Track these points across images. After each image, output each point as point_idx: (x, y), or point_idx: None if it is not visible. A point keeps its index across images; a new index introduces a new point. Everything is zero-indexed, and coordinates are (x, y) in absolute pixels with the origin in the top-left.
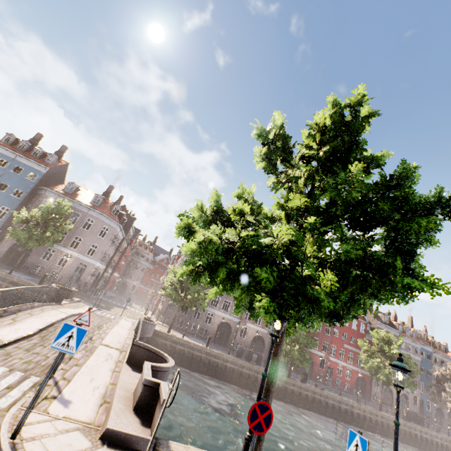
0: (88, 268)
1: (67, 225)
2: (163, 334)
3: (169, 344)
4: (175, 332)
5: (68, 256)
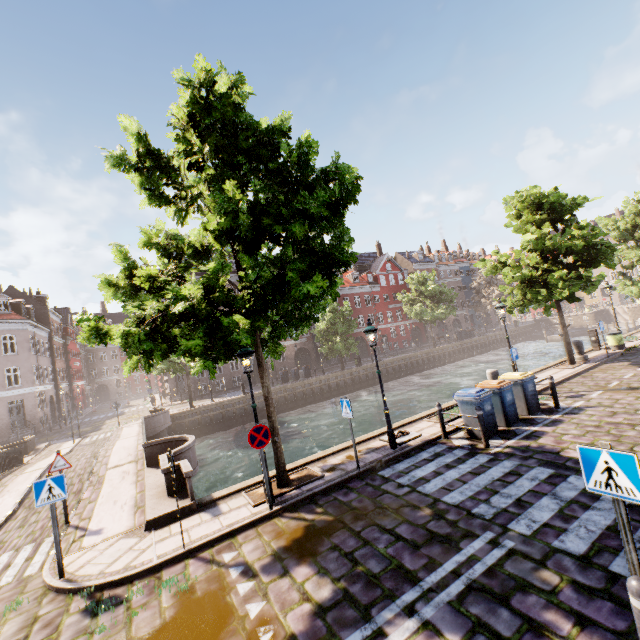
0: (27, 401)
1: None
2: (187, 413)
3: (200, 418)
4: (201, 402)
5: None
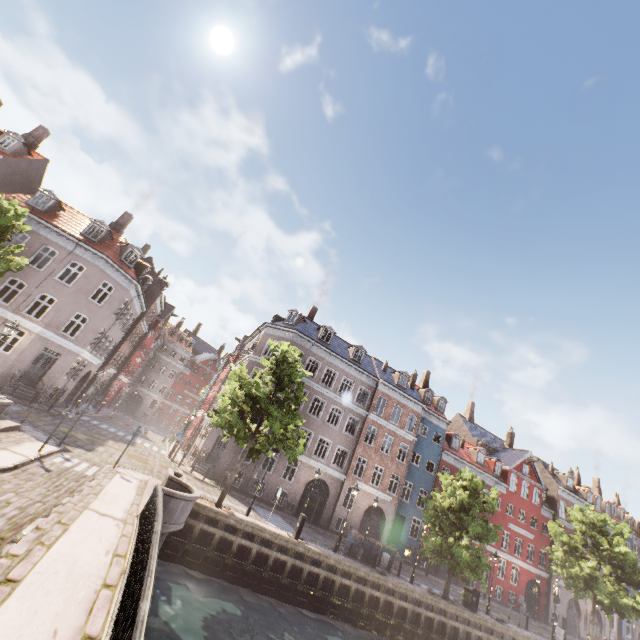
0: (63, 359)
1: (11, 257)
2: (208, 511)
3: (219, 534)
4: (228, 501)
5: (6, 324)
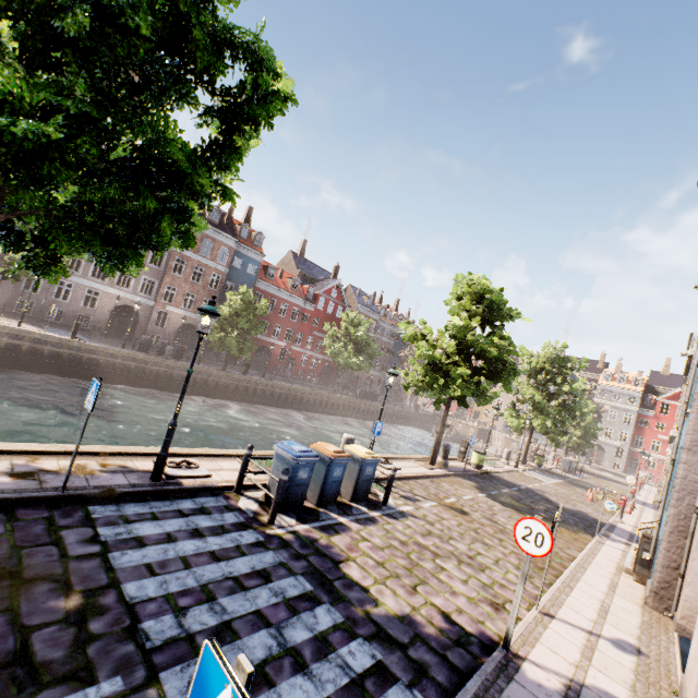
0: None
1: None
2: None
3: None
4: (5, 321)
5: None
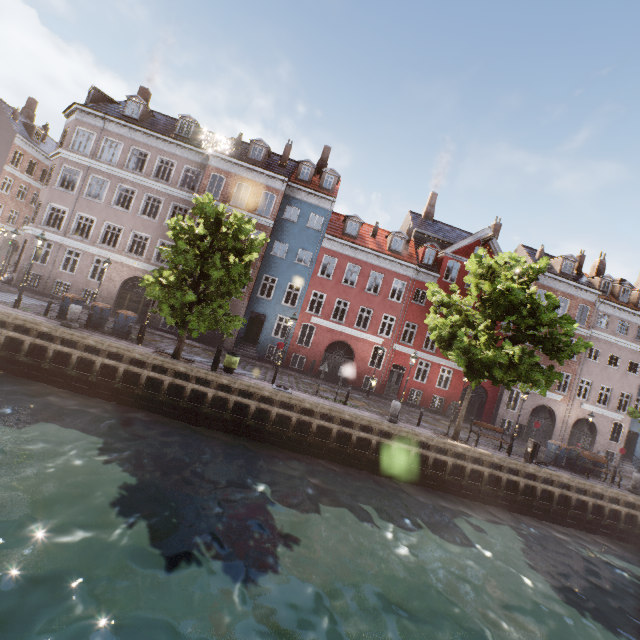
0: None
1: None
2: None
3: None
4: None
5: None
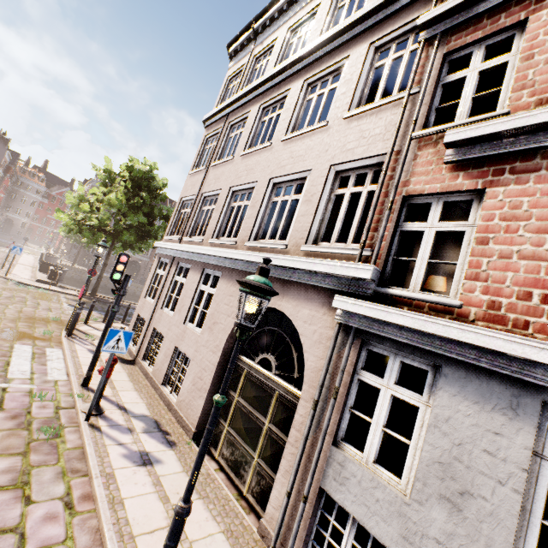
0: None
1: None
2: (68, 267)
3: (74, 274)
4: (81, 267)
5: None
